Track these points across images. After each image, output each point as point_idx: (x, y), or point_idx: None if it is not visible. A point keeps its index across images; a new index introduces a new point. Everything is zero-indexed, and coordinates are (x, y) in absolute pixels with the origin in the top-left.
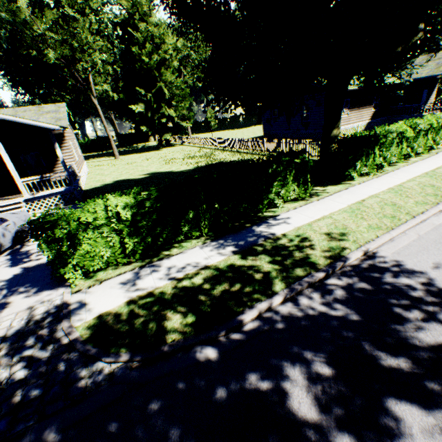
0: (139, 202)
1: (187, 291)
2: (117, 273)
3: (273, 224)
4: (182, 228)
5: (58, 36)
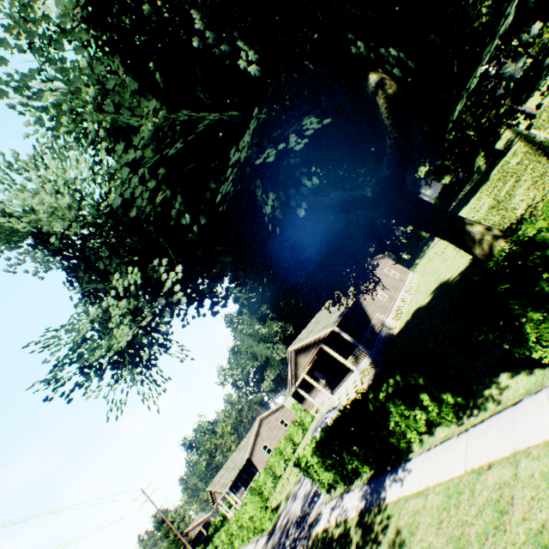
0: (317, 448)
1: (330, 540)
2: (335, 494)
3: (396, 477)
4: (351, 463)
5: None
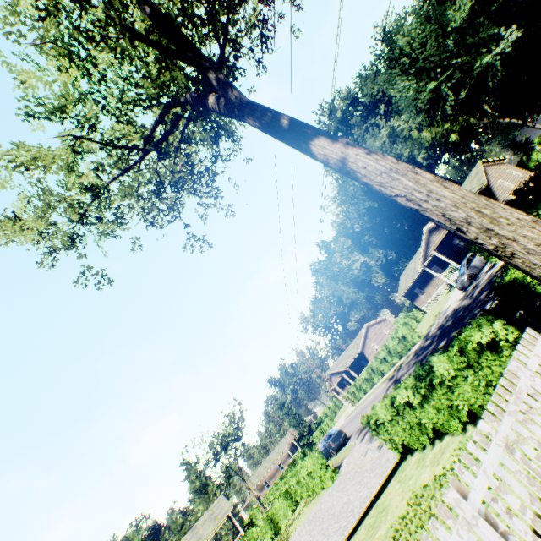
0: None
1: None
2: None
3: None
4: None
5: (448, 124)
